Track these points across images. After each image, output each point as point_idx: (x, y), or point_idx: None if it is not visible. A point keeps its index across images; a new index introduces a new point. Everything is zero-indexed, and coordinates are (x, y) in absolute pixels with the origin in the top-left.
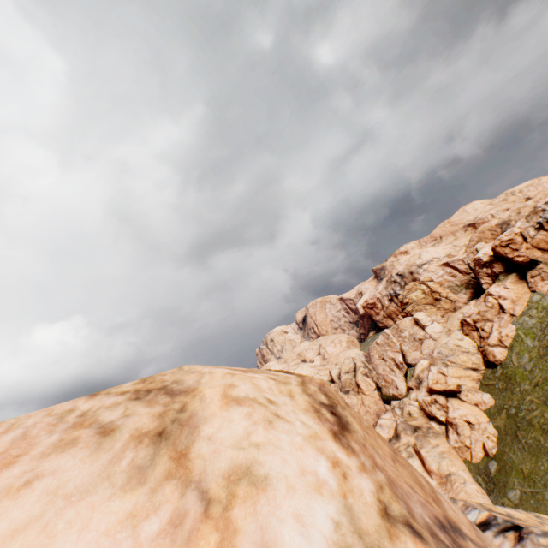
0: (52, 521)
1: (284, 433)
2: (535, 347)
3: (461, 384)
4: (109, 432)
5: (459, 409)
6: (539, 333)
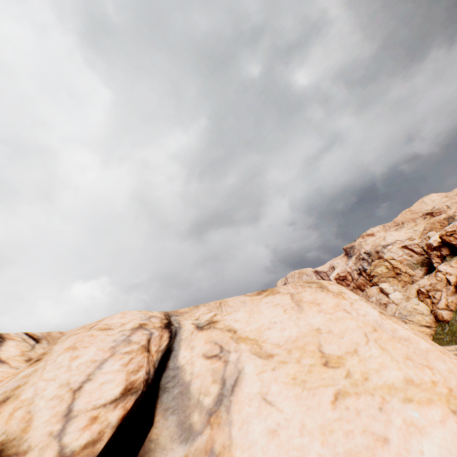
0: (314, 294)
1: (345, 289)
2: None
3: None
4: (310, 286)
5: None
6: None
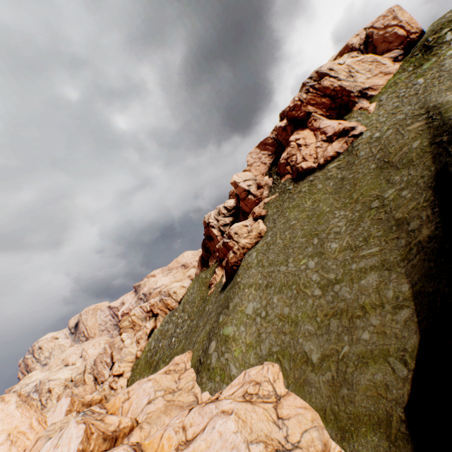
0: None
1: (14, 397)
2: (147, 350)
3: (125, 369)
4: None
5: (121, 381)
6: (150, 344)
